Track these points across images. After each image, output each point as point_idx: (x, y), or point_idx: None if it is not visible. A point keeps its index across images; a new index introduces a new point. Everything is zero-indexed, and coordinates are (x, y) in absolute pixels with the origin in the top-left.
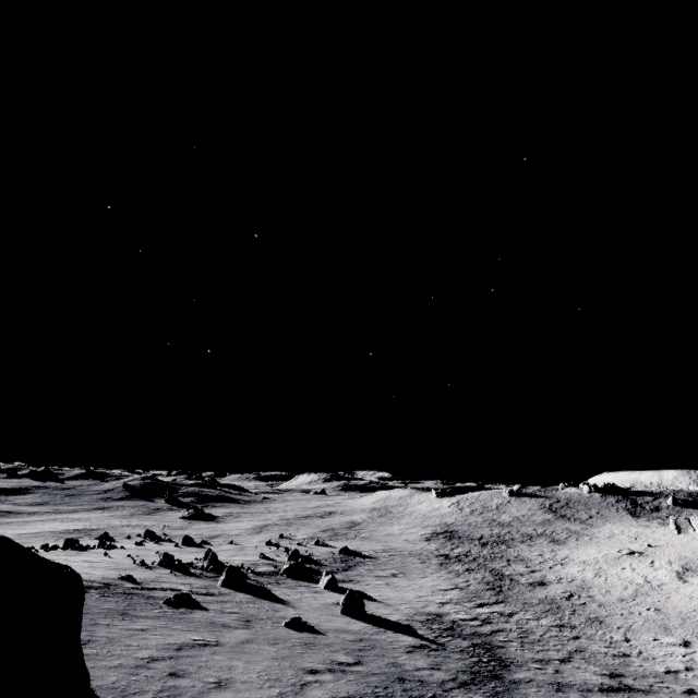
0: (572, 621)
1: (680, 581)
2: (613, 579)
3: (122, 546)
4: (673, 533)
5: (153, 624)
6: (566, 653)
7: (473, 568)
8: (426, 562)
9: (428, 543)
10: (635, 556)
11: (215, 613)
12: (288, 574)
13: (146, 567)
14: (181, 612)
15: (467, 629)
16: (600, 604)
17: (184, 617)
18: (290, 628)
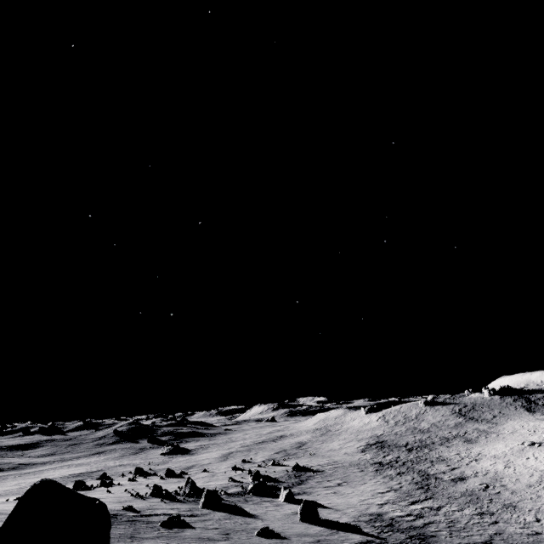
0: (490, 508)
1: None
2: (520, 468)
3: (119, 483)
4: None
5: (155, 543)
6: (488, 536)
7: (403, 471)
8: (364, 470)
9: (363, 454)
10: (536, 447)
11: (201, 530)
12: (253, 492)
13: (141, 498)
14: (175, 531)
15: (404, 524)
16: (512, 491)
17: (178, 535)
18: (261, 537)
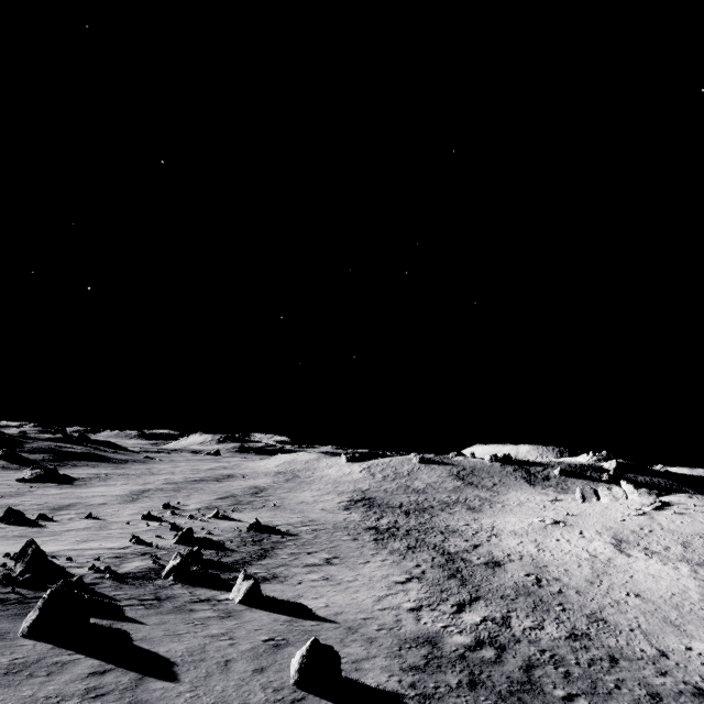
0: (574, 623)
1: (623, 555)
2: (559, 554)
3: None
4: (576, 502)
5: None
6: None
7: (414, 545)
8: (359, 538)
9: (349, 513)
10: (561, 526)
11: None
12: (177, 575)
13: None
14: None
15: (495, 676)
16: (577, 591)
17: None
18: None
